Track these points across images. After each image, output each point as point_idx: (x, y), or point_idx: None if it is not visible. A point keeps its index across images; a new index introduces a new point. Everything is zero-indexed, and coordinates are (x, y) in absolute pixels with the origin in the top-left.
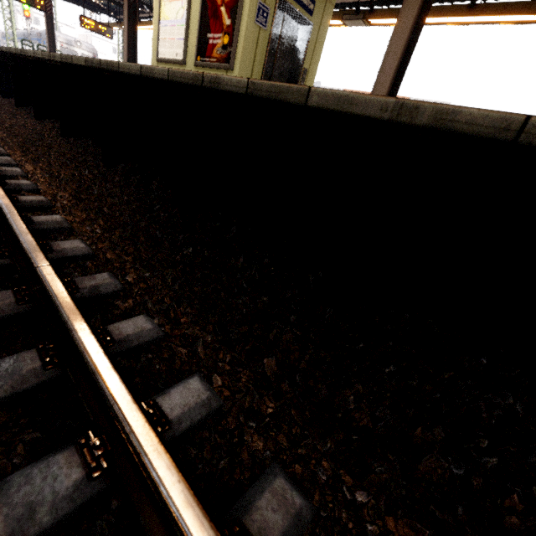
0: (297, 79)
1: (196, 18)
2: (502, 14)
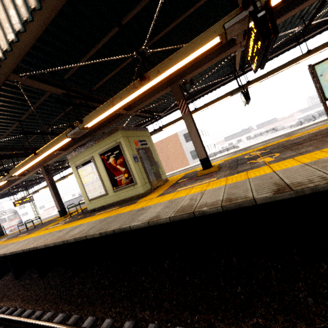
0: (156, 166)
1: (104, 175)
2: (207, 106)
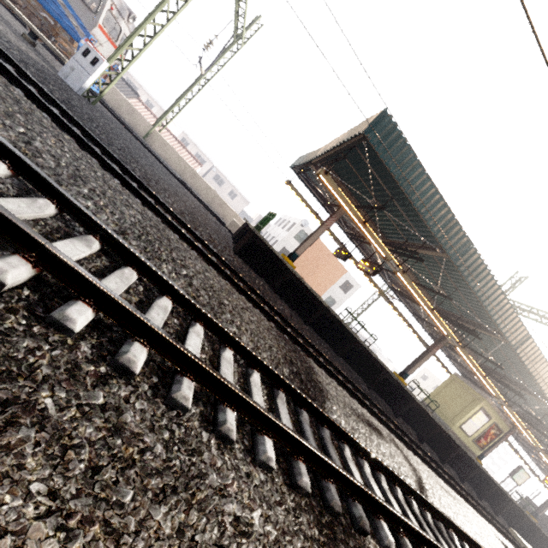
0: None
1: (481, 430)
2: None
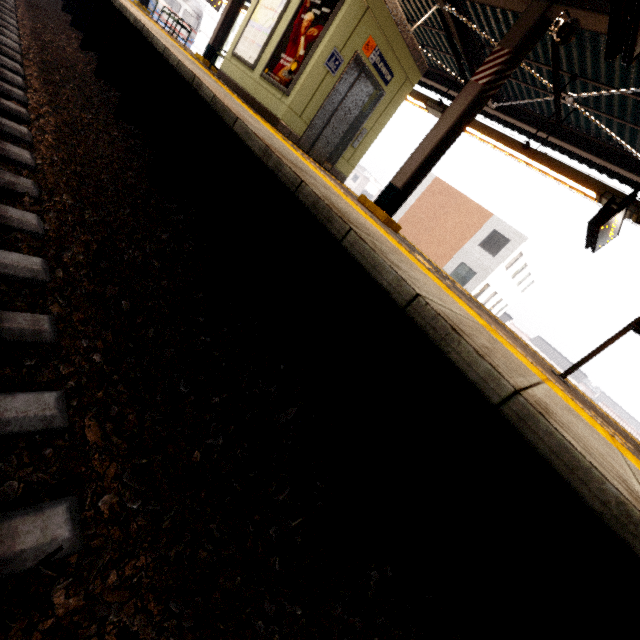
0: (353, 135)
1: (280, 34)
2: (544, 166)
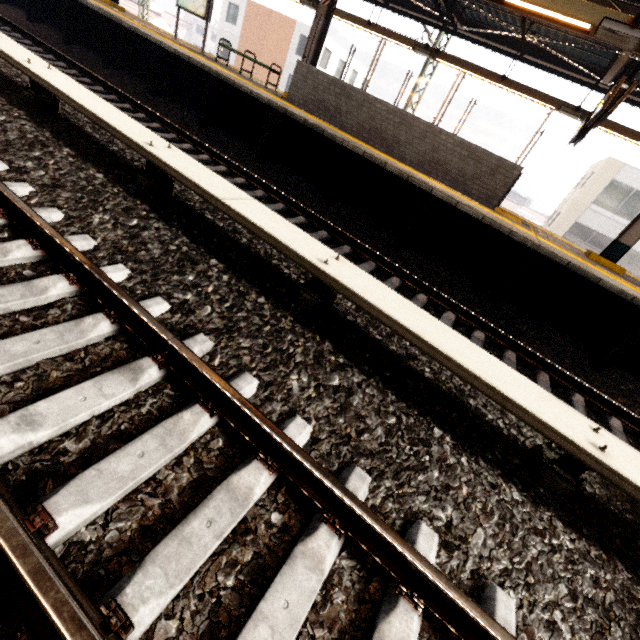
0: None
1: None
2: None
